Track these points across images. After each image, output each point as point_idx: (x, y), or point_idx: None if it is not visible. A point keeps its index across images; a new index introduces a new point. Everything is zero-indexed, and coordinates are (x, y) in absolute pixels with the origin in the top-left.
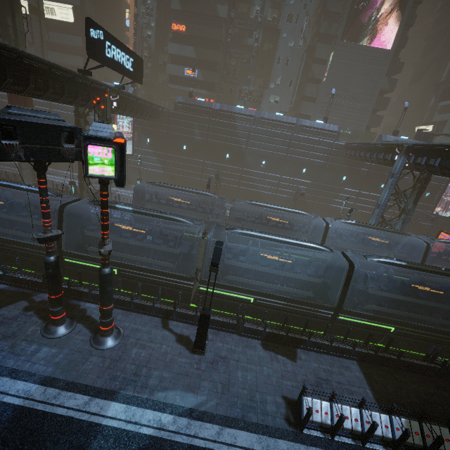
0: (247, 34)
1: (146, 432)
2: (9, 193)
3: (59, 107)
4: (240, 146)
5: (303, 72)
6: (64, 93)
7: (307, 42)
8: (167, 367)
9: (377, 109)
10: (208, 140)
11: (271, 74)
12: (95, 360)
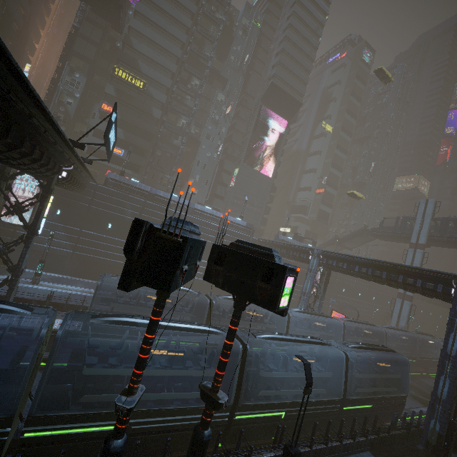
0: (174, 136)
1: None
2: None
3: None
4: None
5: (215, 176)
6: (39, 160)
7: (220, 157)
8: None
9: (264, 213)
10: None
11: (190, 171)
12: None
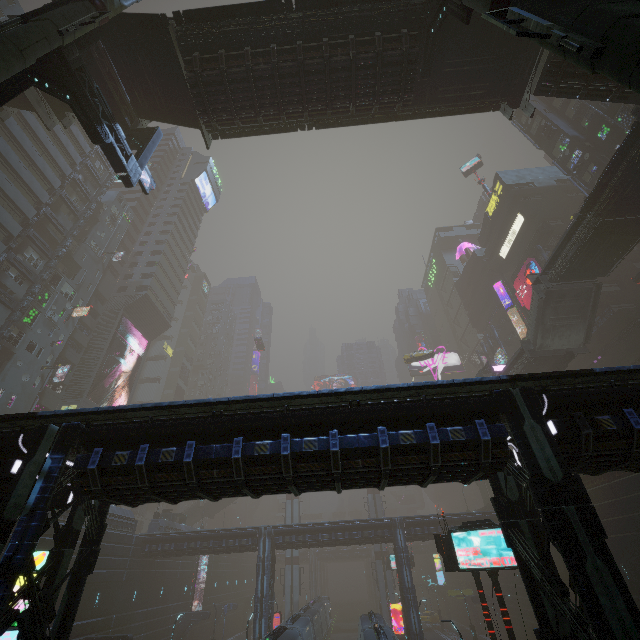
0: None
1: None
2: None
3: None
4: None
5: None
6: None
7: (45, 383)
8: None
9: None
10: None
11: None
12: None
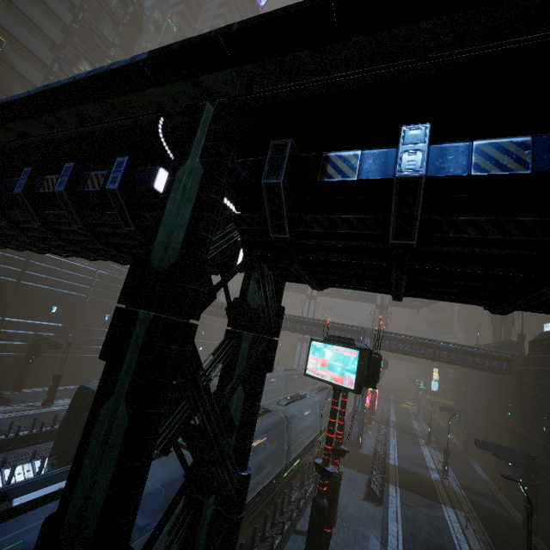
0: None
1: None
2: None
3: None
4: (80, 295)
5: None
6: None
7: None
8: (350, 545)
9: None
10: (23, 284)
11: None
12: None
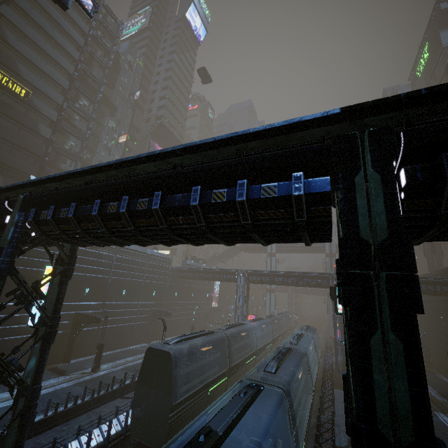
0: (60, 158)
1: None
2: None
3: None
4: (104, 277)
5: None
6: None
7: None
8: None
9: None
10: None
11: None
12: None
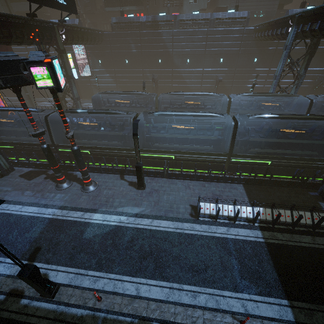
0: None
1: (113, 224)
2: (16, 115)
3: (33, 49)
4: (168, 50)
5: None
6: (24, 37)
7: None
8: (123, 197)
9: None
10: (142, 51)
11: None
12: (84, 197)
